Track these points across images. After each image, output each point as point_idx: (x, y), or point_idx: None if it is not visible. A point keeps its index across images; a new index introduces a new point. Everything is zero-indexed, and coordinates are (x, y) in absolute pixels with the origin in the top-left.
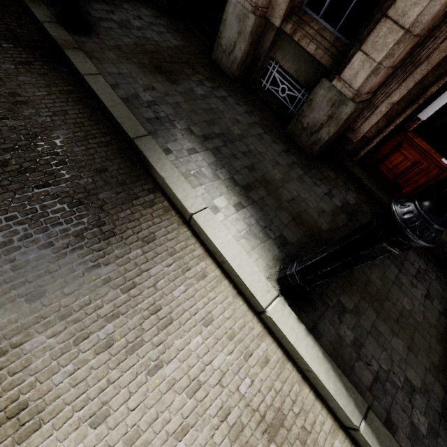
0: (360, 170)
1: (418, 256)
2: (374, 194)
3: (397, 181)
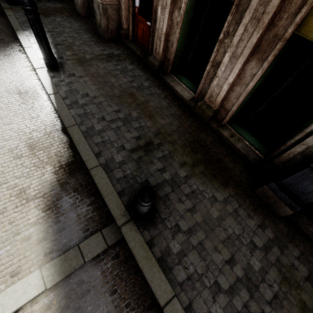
0: (133, 44)
1: (142, 72)
2: (135, 52)
3: (143, 43)
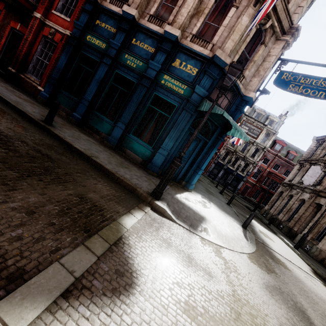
0: None
1: None
2: None
3: None
